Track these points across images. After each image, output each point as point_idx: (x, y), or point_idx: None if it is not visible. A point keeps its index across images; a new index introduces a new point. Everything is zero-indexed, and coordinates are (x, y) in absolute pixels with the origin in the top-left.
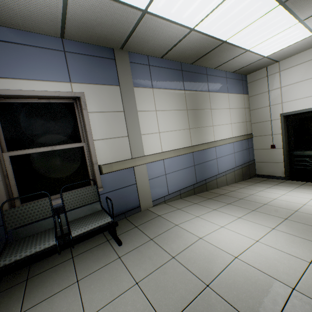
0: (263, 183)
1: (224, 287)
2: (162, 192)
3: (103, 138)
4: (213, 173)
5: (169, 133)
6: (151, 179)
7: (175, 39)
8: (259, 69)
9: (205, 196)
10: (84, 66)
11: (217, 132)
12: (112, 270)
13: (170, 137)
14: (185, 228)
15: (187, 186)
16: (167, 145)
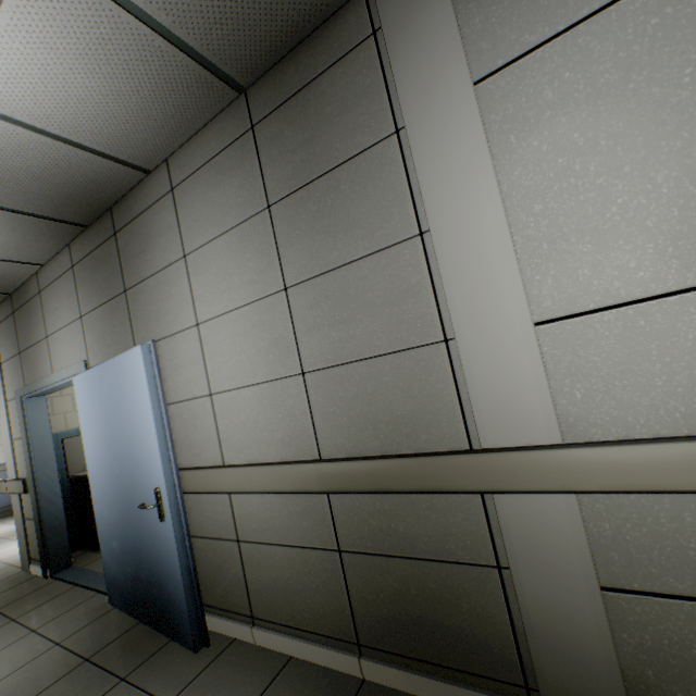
0: None
1: None
2: None
3: None
4: None
5: None
6: None
7: None
8: None
9: None
10: None
11: None
12: None
13: None
14: None
15: (7, 505)
16: None
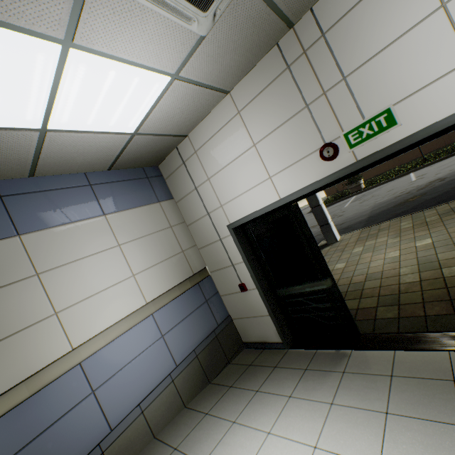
0: (237, 389)
1: None
2: None
3: None
4: (86, 445)
5: None
6: None
7: None
8: (168, 154)
9: None
10: None
11: (82, 320)
12: None
13: None
14: None
15: None
16: None
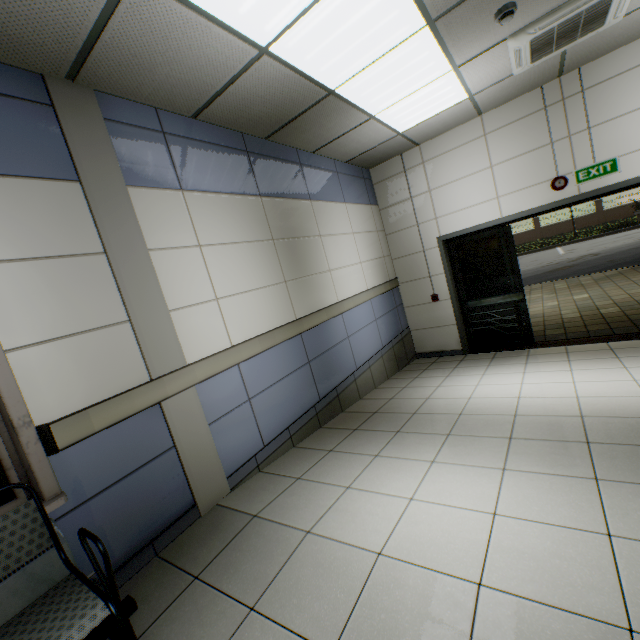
0: (434, 369)
1: None
2: (247, 446)
3: (42, 340)
4: (347, 370)
5: (243, 298)
6: (216, 422)
7: (224, 70)
8: (389, 159)
9: (345, 424)
10: None
11: (340, 283)
12: None
13: (247, 307)
14: (334, 536)
15: (303, 413)
16: (241, 326)
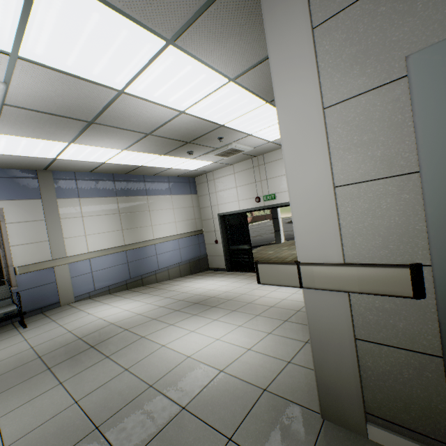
0: (203, 275)
1: (79, 330)
2: (87, 288)
3: (21, 244)
4: (152, 269)
5: (98, 235)
6: (75, 277)
7: (93, 166)
8: (201, 175)
9: (136, 289)
10: (5, 186)
11: (158, 231)
12: (11, 339)
13: (99, 239)
14: (86, 311)
15: (119, 282)
16: (95, 245)
